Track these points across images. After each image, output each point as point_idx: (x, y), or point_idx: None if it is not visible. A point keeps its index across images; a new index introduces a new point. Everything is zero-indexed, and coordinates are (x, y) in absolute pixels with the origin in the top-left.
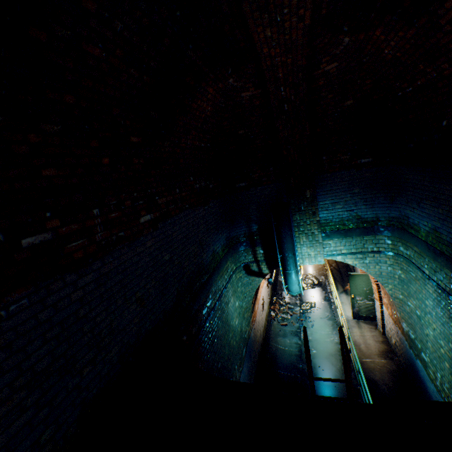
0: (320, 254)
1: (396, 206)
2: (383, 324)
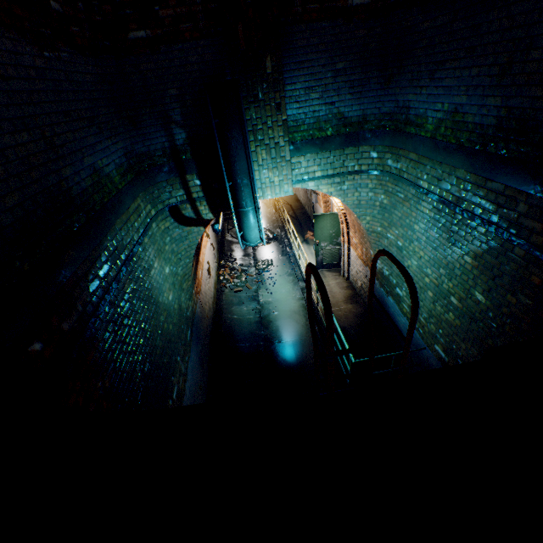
0: (288, 180)
1: (393, 93)
2: (349, 269)
